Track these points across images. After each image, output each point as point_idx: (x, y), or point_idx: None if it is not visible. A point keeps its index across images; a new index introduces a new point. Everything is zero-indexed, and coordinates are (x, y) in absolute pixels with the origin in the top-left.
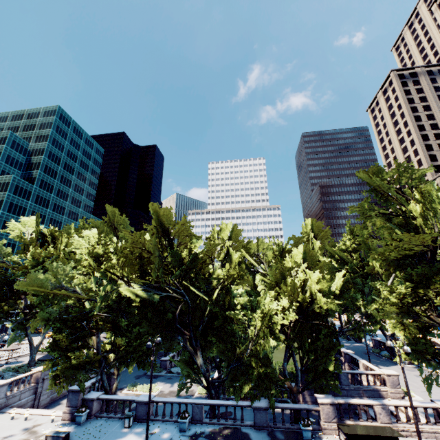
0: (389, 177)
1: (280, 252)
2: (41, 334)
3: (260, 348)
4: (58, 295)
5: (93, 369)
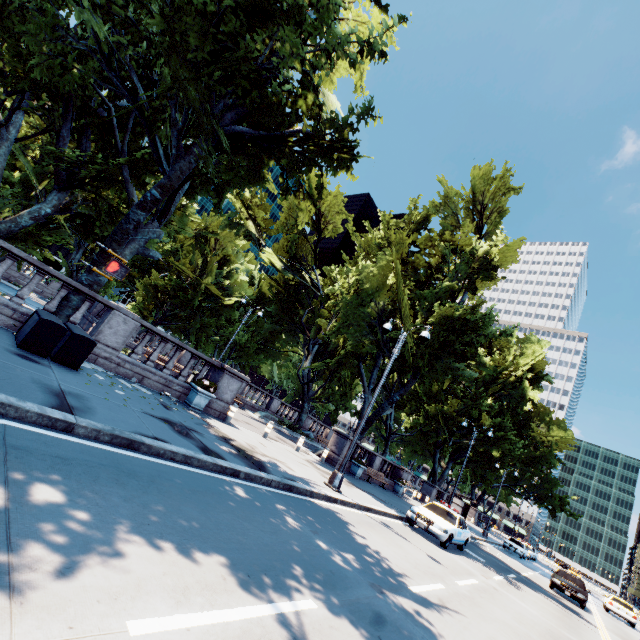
0: None
1: None
2: None
3: None
4: None
5: None
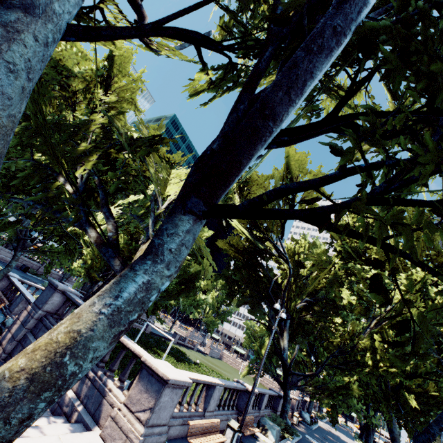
0: None
1: None
2: None
3: None
4: None
5: None
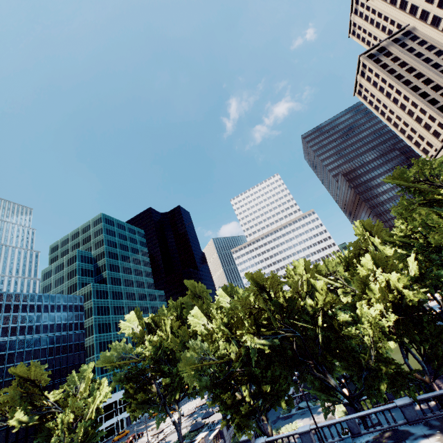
0: (412, 173)
1: (346, 262)
2: (177, 410)
3: (382, 351)
4: (203, 366)
5: (255, 416)
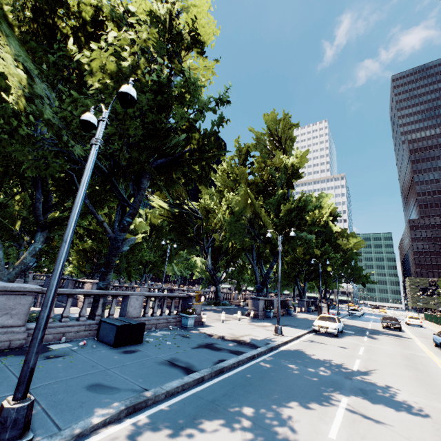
0: None
1: None
2: None
3: None
4: None
5: None
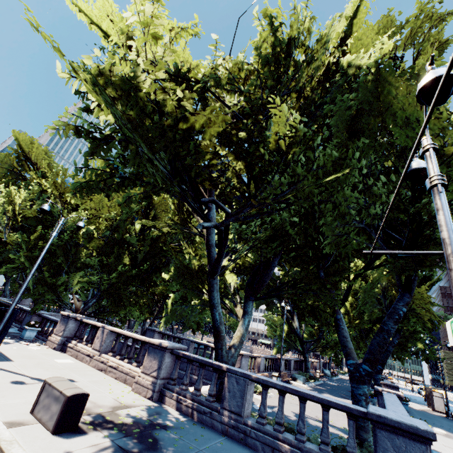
0: None
1: None
2: None
3: None
4: None
5: None
